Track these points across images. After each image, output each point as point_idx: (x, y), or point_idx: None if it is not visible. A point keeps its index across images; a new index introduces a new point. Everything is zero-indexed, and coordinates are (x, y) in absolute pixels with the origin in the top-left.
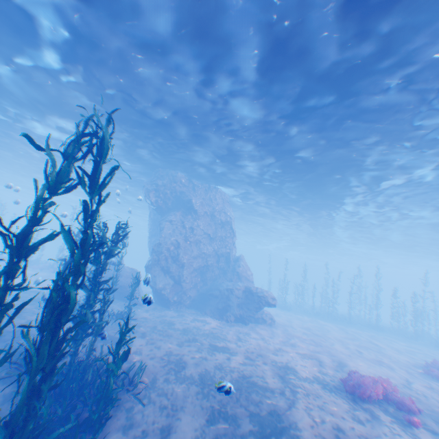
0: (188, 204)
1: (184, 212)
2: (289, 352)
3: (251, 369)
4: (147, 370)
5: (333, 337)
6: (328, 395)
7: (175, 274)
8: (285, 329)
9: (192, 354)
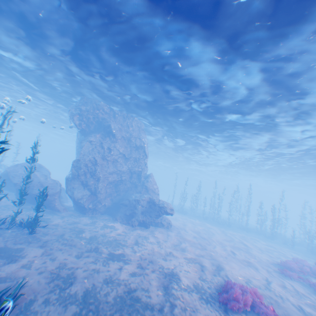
0: (108, 129)
1: (104, 136)
2: (178, 257)
3: (138, 280)
4: (28, 289)
5: (215, 239)
6: (203, 308)
7: (92, 186)
8: (179, 233)
9: (85, 266)
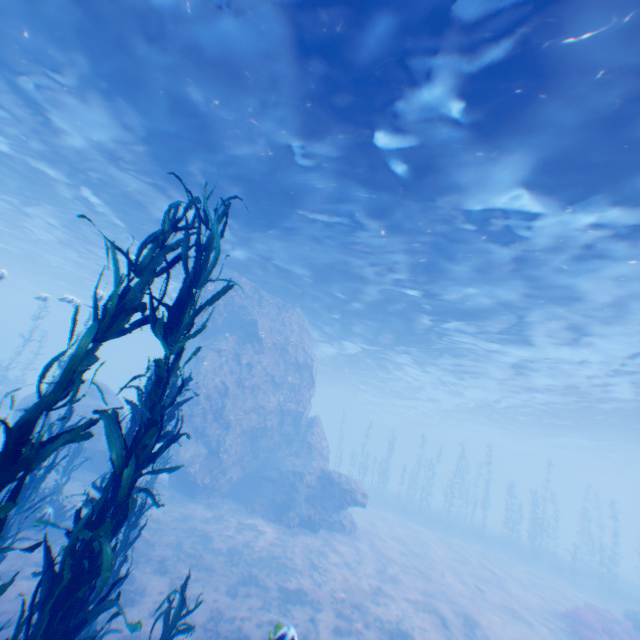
0: (250, 327)
1: (241, 339)
2: (395, 597)
3: None
4: None
5: (439, 559)
6: None
7: (215, 439)
8: (374, 544)
9: (254, 615)
